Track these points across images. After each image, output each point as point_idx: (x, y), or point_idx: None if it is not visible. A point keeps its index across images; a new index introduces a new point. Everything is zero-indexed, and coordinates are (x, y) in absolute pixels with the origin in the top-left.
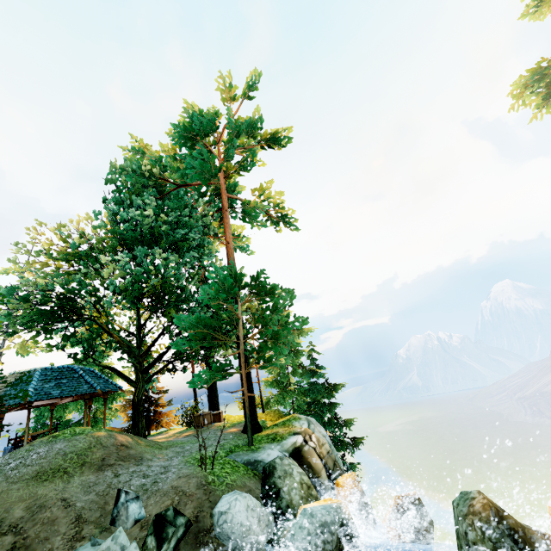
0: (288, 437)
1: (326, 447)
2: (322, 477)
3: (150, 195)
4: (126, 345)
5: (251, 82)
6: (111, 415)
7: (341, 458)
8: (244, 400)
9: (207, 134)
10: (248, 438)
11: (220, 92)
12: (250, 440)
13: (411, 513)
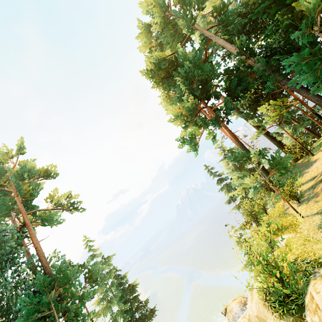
0: None
1: None
2: None
3: None
4: None
5: (20, 147)
6: None
7: None
8: None
9: None
10: None
11: None
12: None
13: None
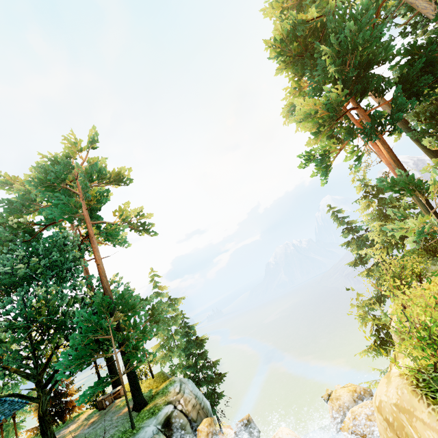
0: (163, 408)
1: (192, 402)
2: (186, 431)
3: (20, 241)
4: (23, 371)
5: (92, 139)
6: (28, 410)
7: (213, 391)
8: (130, 386)
9: (63, 180)
10: (131, 424)
11: (67, 148)
12: (133, 425)
13: (244, 432)
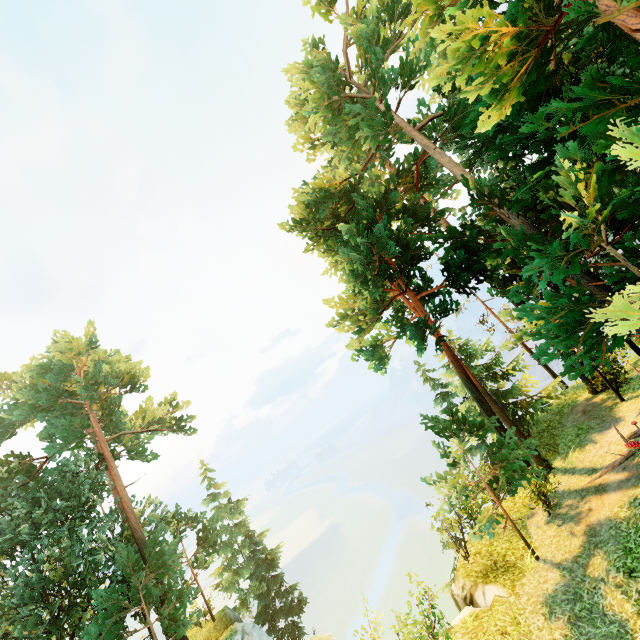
0: None
1: None
2: None
3: (17, 489)
4: None
5: (89, 341)
6: None
7: (293, 625)
8: None
9: (61, 395)
10: None
11: (59, 356)
12: None
13: None
